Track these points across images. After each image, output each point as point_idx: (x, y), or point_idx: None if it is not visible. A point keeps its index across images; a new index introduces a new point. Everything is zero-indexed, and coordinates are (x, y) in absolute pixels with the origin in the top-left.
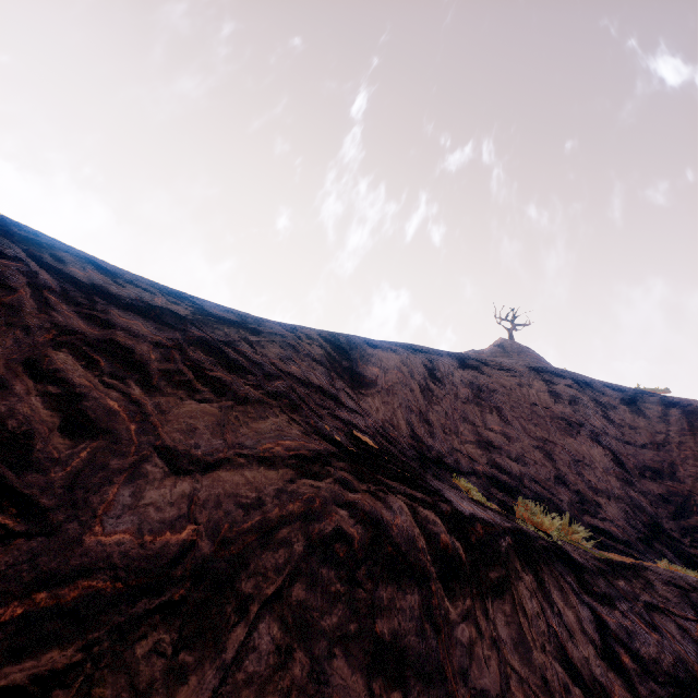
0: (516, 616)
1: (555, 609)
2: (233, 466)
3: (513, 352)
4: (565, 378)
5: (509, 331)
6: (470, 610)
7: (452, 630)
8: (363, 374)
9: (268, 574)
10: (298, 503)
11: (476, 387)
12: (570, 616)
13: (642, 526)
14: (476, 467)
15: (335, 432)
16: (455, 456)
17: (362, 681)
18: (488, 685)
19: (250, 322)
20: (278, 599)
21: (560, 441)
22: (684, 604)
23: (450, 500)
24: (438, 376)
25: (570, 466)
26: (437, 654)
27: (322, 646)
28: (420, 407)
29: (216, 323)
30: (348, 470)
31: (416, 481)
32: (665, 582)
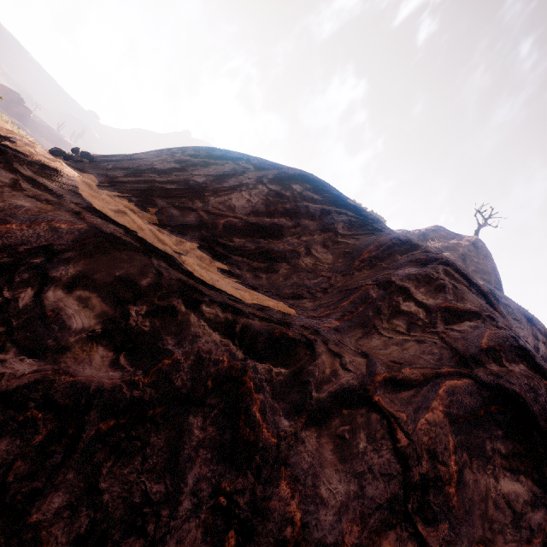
0: None
1: None
2: None
3: (481, 255)
4: (542, 334)
5: (480, 226)
6: None
7: None
8: None
9: None
10: None
11: None
12: None
13: None
14: None
15: None
16: None
17: None
18: None
19: None
20: None
21: None
22: None
23: None
24: None
25: None
26: None
27: None
28: None
29: None
30: None
31: None
32: None
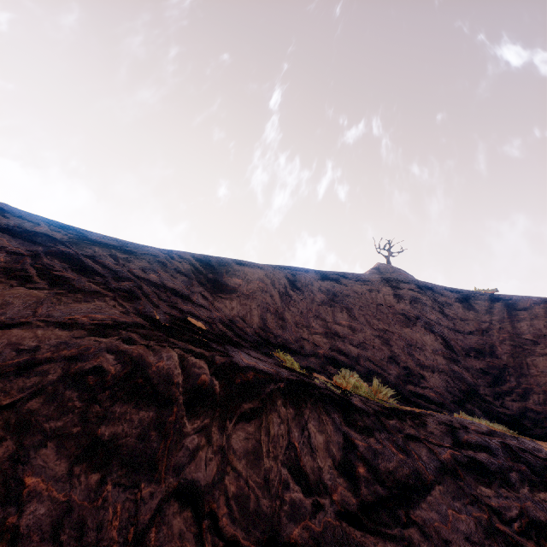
0: (258, 435)
1: (306, 433)
2: (30, 327)
3: (386, 273)
4: (410, 285)
5: (387, 257)
6: (207, 426)
7: (181, 439)
8: (227, 284)
9: (12, 392)
10: (73, 350)
11: (331, 293)
12: (320, 439)
13: (459, 392)
14: (318, 351)
15: (161, 315)
16: (301, 343)
17: (66, 465)
18: (200, 477)
19: (129, 246)
20: (11, 407)
21: (397, 331)
22: (446, 437)
23: (234, 356)
24: (298, 286)
25: (404, 349)
26: (155, 453)
27: (35, 439)
28: (277, 308)
29: (90, 245)
30: (141, 333)
31: (207, 343)
32: (439, 423)
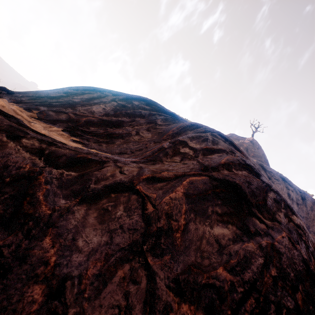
0: None
1: None
2: None
3: (256, 147)
4: (291, 186)
5: (254, 132)
6: None
7: None
8: None
9: None
10: None
11: None
12: None
13: None
14: None
15: None
16: None
17: None
18: None
19: None
20: None
21: None
22: None
23: None
24: None
25: None
26: None
27: None
28: None
29: None
30: None
31: None
32: None
